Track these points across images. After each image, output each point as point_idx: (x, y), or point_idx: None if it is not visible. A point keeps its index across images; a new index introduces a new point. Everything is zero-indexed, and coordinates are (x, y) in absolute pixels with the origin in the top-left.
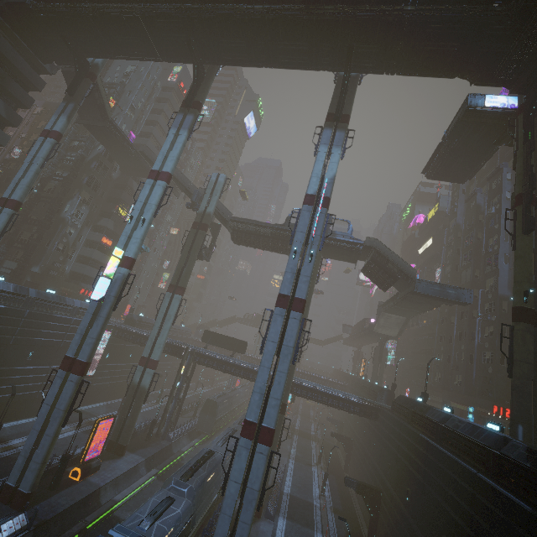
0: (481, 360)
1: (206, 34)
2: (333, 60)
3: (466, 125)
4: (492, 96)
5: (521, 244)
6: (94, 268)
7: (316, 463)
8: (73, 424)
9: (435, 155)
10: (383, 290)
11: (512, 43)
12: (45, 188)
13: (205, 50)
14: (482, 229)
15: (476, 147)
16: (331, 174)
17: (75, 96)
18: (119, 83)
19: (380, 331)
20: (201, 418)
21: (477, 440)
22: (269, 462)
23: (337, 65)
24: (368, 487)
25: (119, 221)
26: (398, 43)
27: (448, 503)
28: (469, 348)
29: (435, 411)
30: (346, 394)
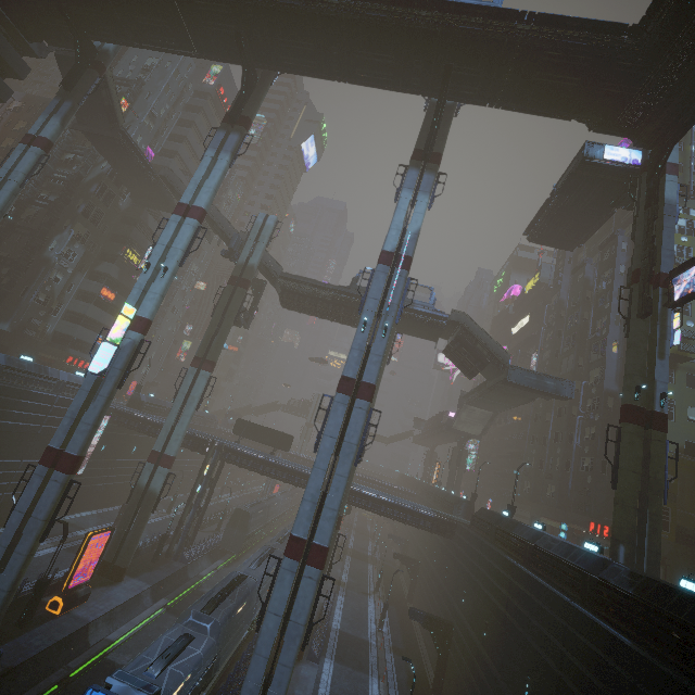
0: (579, 467)
1: (263, 29)
2: (425, 82)
3: (581, 180)
4: (613, 148)
5: (635, 330)
6: (88, 330)
7: (373, 591)
8: (51, 540)
9: (540, 213)
10: (468, 377)
11: (640, 85)
12: (22, 215)
13: (260, 50)
14: (589, 308)
15: (589, 207)
16: (414, 227)
17: (73, 92)
18: (135, 80)
19: (460, 428)
20: (228, 533)
21: (572, 562)
22: (320, 589)
23: (430, 88)
24: (438, 620)
25: (126, 267)
26: (507, 69)
27: (534, 638)
28: (566, 452)
29: (524, 528)
30: (416, 506)
